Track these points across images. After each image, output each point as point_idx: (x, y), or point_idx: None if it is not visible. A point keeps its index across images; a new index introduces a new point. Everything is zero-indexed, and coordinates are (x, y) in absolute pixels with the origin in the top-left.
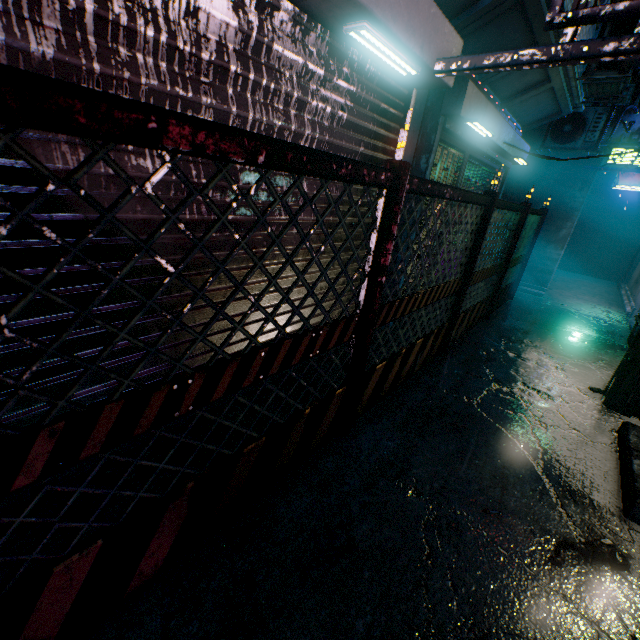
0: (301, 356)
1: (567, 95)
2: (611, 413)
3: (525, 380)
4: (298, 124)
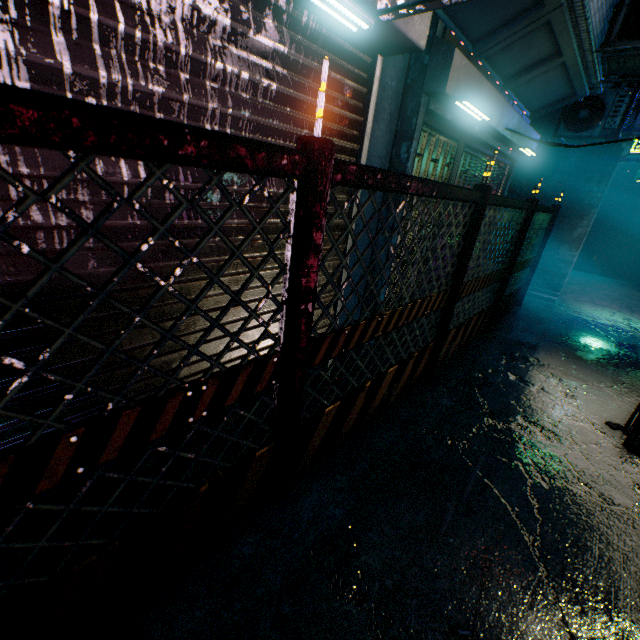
0: (169, 425)
1: (582, 73)
2: (633, 459)
3: (526, 412)
4: (194, 93)
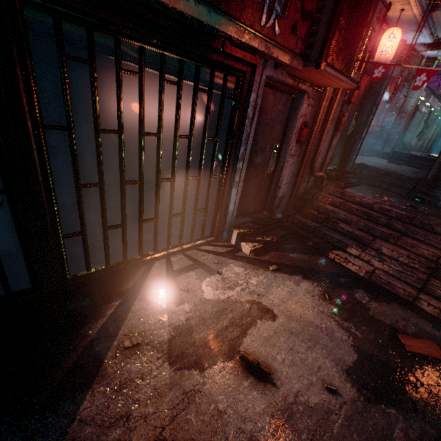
0: None
1: None
2: None
3: None
4: None
